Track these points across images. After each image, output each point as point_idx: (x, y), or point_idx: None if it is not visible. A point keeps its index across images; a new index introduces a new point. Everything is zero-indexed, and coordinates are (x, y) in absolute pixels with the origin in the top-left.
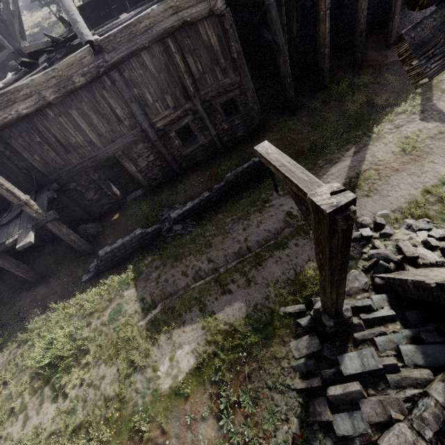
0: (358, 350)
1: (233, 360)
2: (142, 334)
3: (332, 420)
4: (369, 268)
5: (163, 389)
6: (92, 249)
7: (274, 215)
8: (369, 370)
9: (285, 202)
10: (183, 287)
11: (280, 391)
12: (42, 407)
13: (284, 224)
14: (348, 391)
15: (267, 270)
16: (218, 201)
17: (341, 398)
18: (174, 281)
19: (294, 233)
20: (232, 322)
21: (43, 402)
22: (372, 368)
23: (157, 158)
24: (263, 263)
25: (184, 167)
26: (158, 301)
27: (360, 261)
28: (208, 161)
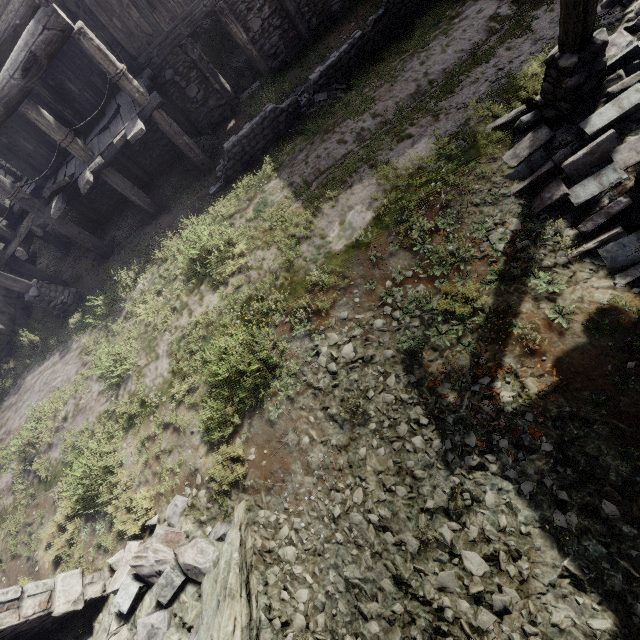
0: (613, 100)
1: (423, 197)
2: (299, 210)
3: (569, 193)
4: (636, 30)
5: (338, 246)
6: (211, 163)
7: (470, 29)
8: (630, 111)
9: (486, 5)
10: (342, 155)
11: (491, 204)
12: (204, 298)
13: (486, 33)
14: (595, 145)
15: (463, 93)
16: (376, 50)
17: (583, 164)
18: (329, 153)
19: (504, 38)
20: (417, 162)
21: (204, 295)
22: (635, 103)
23: (274, 12)
24: (457, 89)
25: (315, 29)
26: (311, 179)
27: (620, 27)
28: (350, 11)
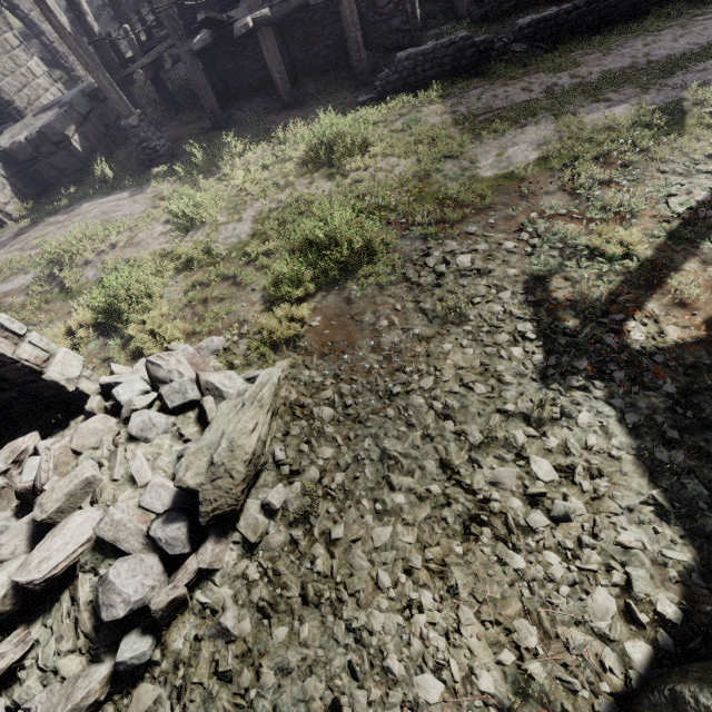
0: None
1: (603, 153)
2: (456, 133)
3: None
4: None
5: (487, 172)
6: (369, 78)
7: None
8: None
9: None
10: (523, 100)
11: (681, 175)
12: (315, 182)
13: None
14: None
15: (684, 77)
16: (595, 27)
17: None
18: (509, 96)
19: None
20: (609, 122)
21: (316, 180)
22: None
23: None
24: (678, 73)
25: None
26: (480, 112)
27: None
28: None
